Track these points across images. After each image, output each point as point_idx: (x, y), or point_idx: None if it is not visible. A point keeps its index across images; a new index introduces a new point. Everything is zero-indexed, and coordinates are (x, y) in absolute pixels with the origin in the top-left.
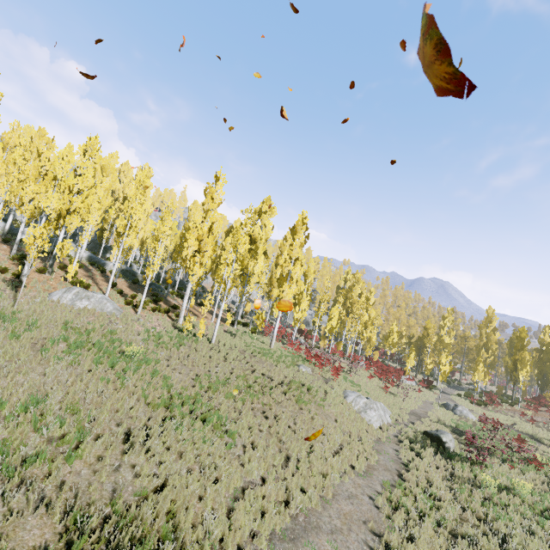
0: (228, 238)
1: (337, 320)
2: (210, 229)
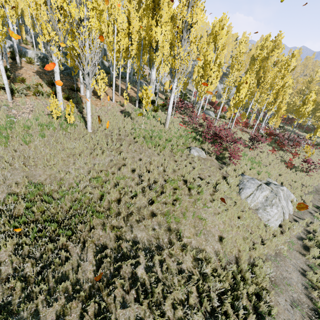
0: None
1: (246, 91)
2: None
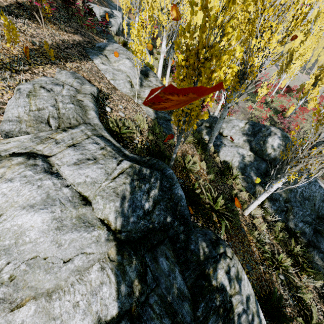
0: None
1: None
2: None
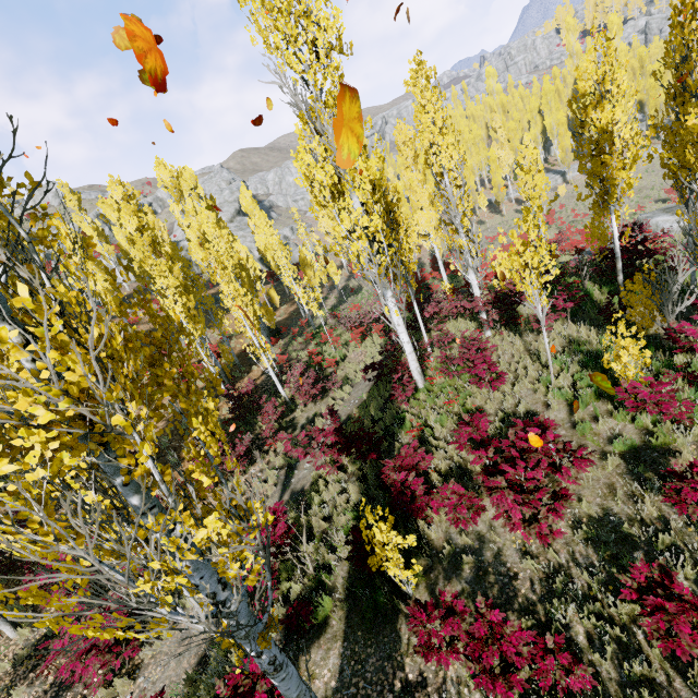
0: None
1: None
2: None
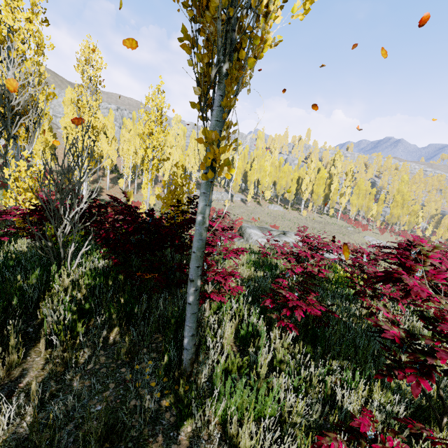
0: (317, 176)
1: (375, 210)
2: (310, 180)
